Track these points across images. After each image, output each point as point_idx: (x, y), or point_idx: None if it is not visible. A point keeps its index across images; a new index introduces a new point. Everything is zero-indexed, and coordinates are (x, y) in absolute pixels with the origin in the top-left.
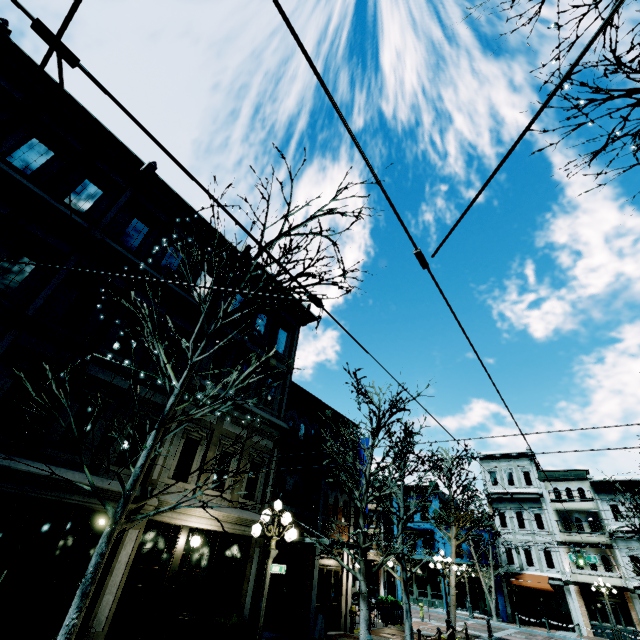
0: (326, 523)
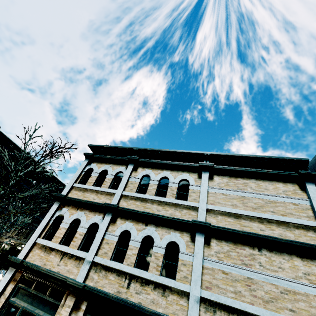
0: None
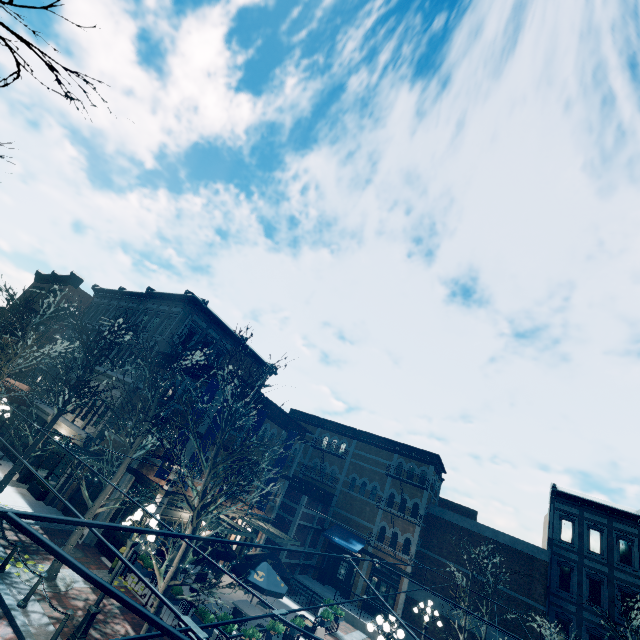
0: (149, 461)
